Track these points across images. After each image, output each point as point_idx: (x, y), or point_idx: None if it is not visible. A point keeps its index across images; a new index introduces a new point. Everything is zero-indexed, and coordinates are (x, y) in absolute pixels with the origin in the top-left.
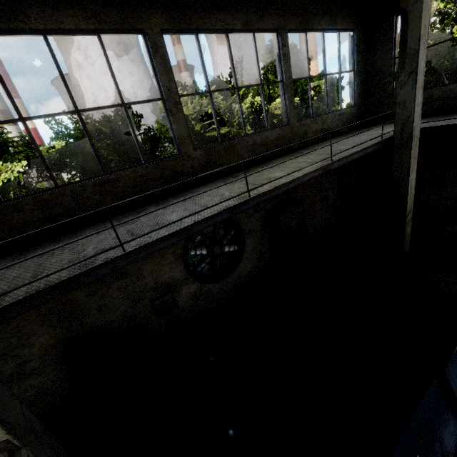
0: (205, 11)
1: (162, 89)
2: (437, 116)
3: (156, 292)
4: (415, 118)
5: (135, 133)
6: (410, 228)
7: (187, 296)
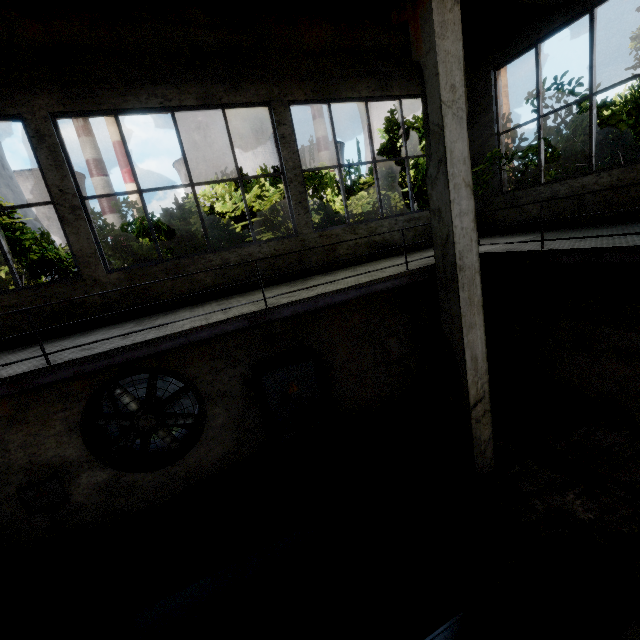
0: (128, 86)
1: (51, 190)
2: (562, 230)
3: (30, 476)
4: (457, 237)
5: (3, 248)
6: (491, 429)
7: (90, 488)
